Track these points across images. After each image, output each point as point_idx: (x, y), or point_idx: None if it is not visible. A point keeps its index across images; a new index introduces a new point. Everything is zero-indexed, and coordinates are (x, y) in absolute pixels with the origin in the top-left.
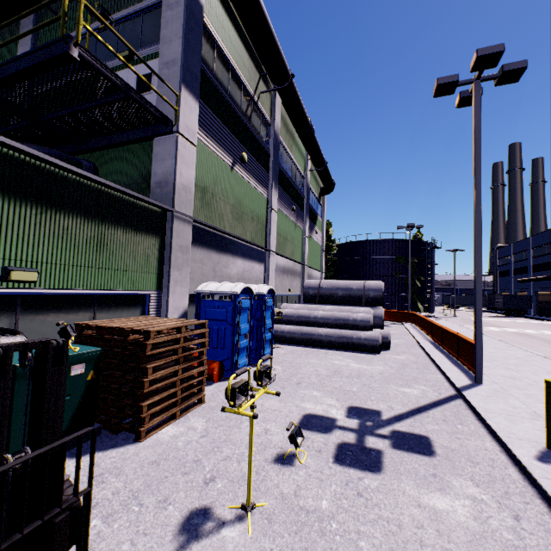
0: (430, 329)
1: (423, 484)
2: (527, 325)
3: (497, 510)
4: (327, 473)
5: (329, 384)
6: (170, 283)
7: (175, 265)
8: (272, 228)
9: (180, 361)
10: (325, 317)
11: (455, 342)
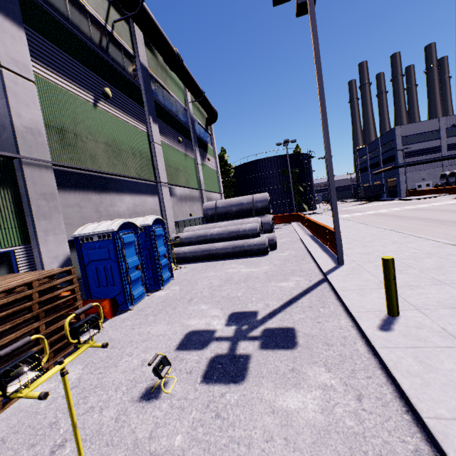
0: (309, 225)
1: (281, 383)
2: (381, 207)
3: (343, 395)
4: (191, 397)
5: (218, 294)
6: (37, 234)
7: (39, 215)
8: (159, 161)
9: (40, 316)
10: (220, 233)
11: (324, 233)
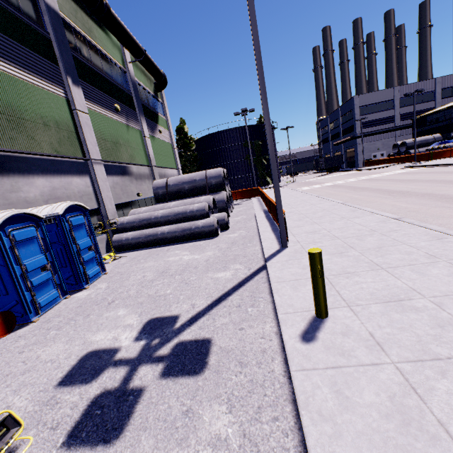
0: (265, 200)
1: (164, 439)
2: (339, 178)
3: None
4: None
5: (145, 292)
6: None
7: None
8: (86, 134)
9: None
10: (165, 215)
11: (275, 210)
